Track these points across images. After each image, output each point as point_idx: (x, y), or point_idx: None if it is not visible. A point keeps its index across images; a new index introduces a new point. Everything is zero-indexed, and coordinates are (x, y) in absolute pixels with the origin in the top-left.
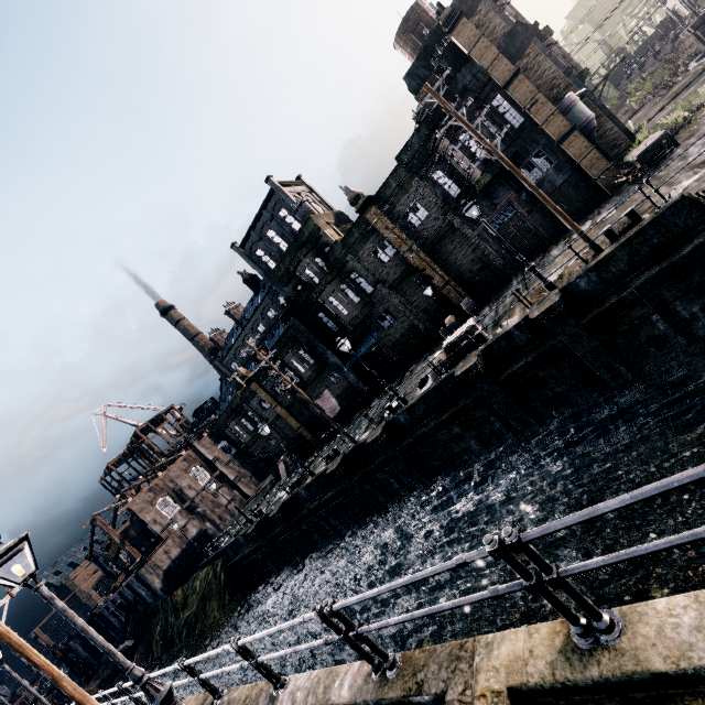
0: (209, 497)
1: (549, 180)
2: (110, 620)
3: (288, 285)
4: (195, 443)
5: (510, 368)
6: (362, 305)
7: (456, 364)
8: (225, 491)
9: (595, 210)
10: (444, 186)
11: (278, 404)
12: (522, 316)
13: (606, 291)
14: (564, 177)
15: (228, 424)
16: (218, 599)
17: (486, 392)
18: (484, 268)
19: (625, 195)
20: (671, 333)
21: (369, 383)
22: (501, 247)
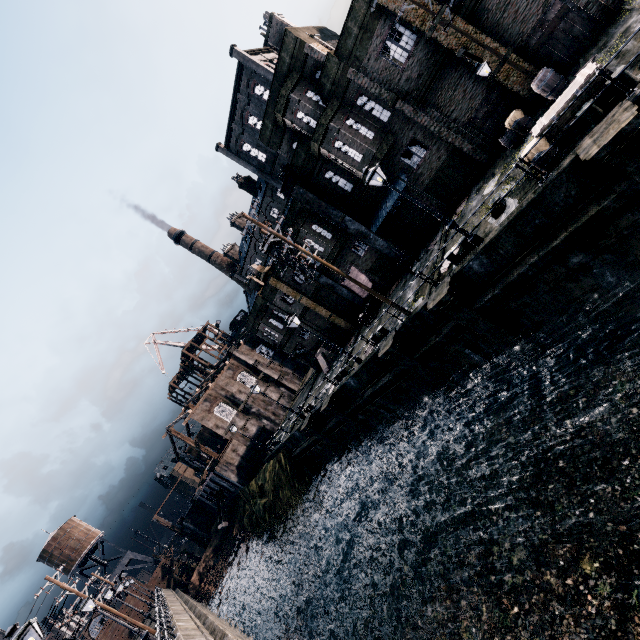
0: (260, 397)
1: None
2: (208, 504)
3: (280, 147)
4: (234, 352)
5: None
6: (380, 141)
7: (564, 154)
8: (272, 390)
9: None
10: None
11: (302, 296)
12: None
13: None
14: None
15: (257, 327)
16: (289, 488)
17: None
18: (566, 11)
19: None
20: None
21: (403, 246)
22: None
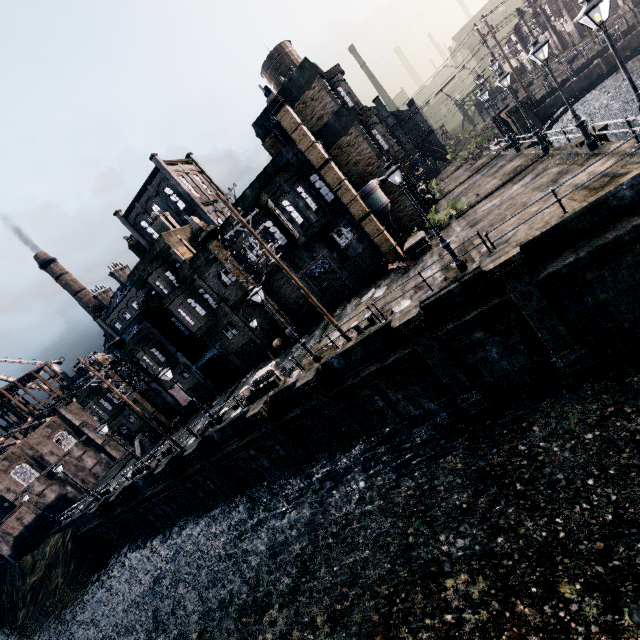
0: (73, 461)
1: (353, 246)
2: None
3: (142, 289)
4: (61, 409)
5: (287, 415)
6: (208, 318)
7: (259, 397)
8: (91, 455)
9: (379, 281)
10: (274, 234)
11: (134, 391)
12: (298, 377)
13: (349, 372)
14: (364, 247)
15: (86, 404)
16: (64, 567)
17: (270, 430)
18: (306, 303)
19: (395, 278)
20: (387, 409)
21: (215, 381)
22: (320, 289)
